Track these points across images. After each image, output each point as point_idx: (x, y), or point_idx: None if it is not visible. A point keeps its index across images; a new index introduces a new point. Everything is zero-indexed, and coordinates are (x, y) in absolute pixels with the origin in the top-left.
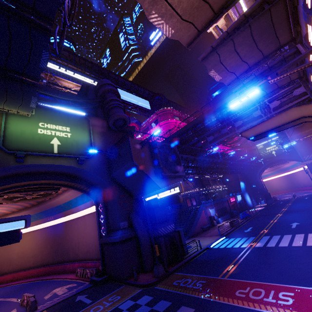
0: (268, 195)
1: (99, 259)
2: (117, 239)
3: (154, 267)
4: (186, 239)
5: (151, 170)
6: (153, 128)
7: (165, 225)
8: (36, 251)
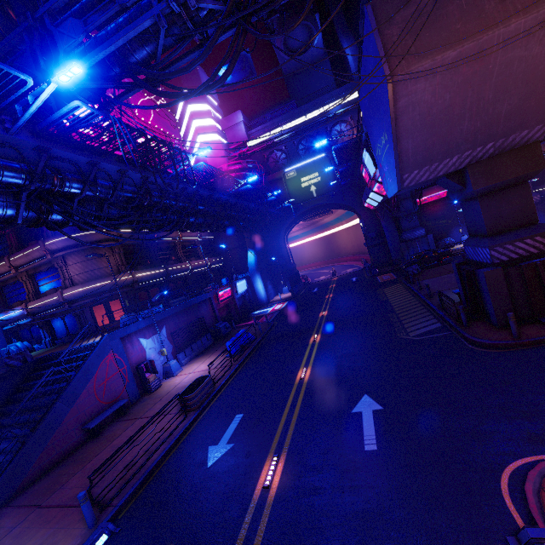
0: (297, 275)
1: None
2: None
3: None
4: None
5: None
6: None
7: None
8: None
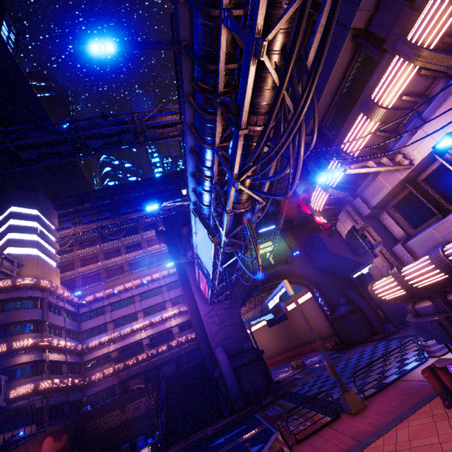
0: None
1: (332, 335)
2: (342, 312)
3: (384, 326)
4: None
5: (348, 252)
6: None
7: None
8: (272, 342)
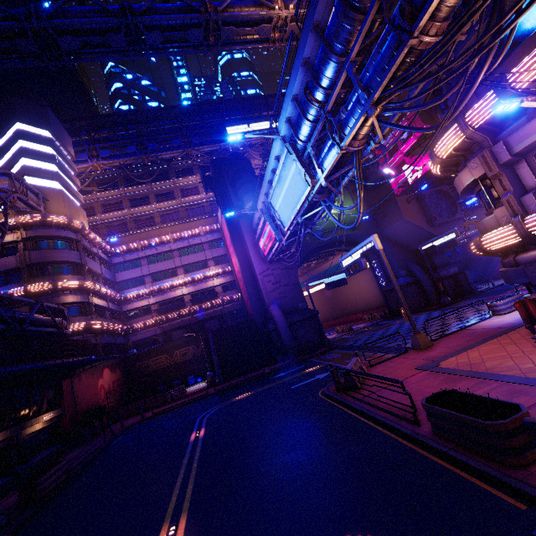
0: None
1: (382, 307)
2: (401, 284)
3: (440, 299)
4: (479, 284)
5: (423, 222)
6: (405, 144)
7: (446, 269)
8: None
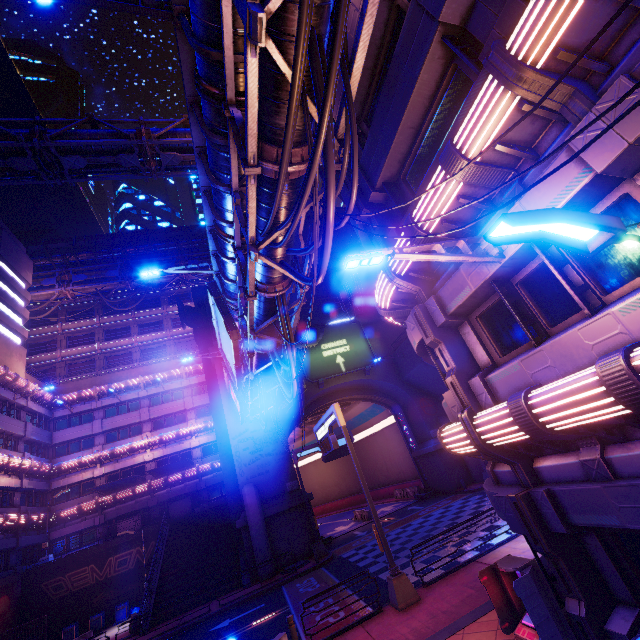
0: None
1: (417, 478)
2: (431, 449)
3: (483, 473)
4: None
5: None
6: None
7: None
8: (338, 479)
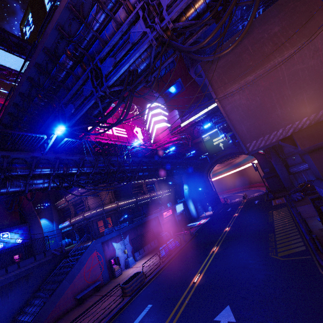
0: (216, 199)
1: None
2: None
3: None
4: None
5: None
6: None
7: None
8: None
